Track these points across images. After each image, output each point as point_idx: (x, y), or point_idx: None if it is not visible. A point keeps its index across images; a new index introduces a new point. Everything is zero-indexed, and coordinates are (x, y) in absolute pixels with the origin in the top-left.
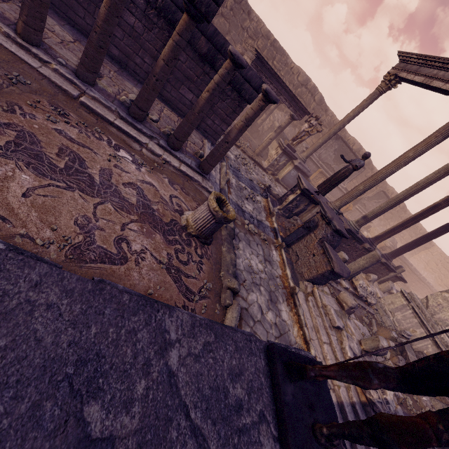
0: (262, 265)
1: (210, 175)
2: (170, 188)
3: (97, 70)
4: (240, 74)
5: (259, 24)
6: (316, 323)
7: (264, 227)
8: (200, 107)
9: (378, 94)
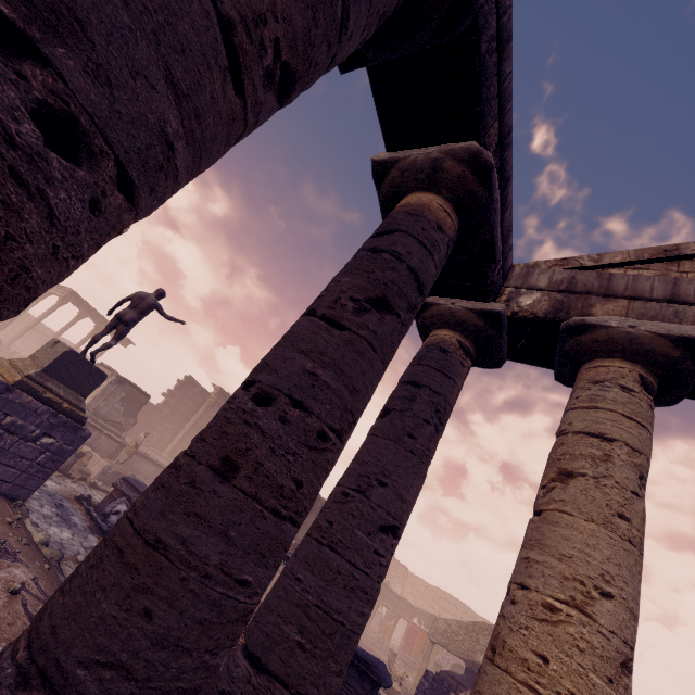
0: None
1: None
2: None
3: None
4: None
5: None
6: None
7: None
8: None
9: (40, 299)
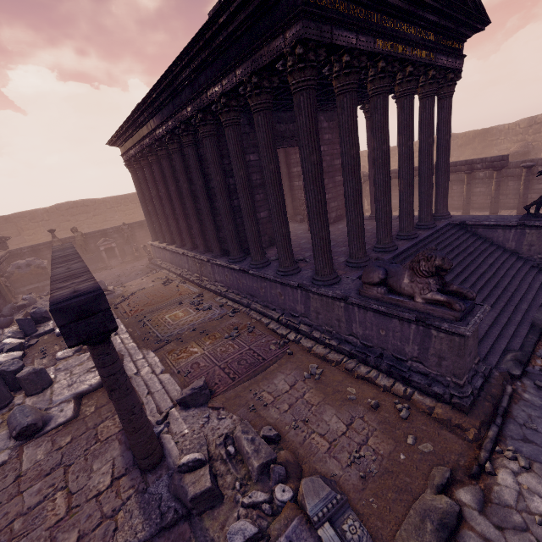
0: None
1: None
2: None
3: (469, 212)
4: None
5: None
6: None
7: None
8: (522, 194)
9: None
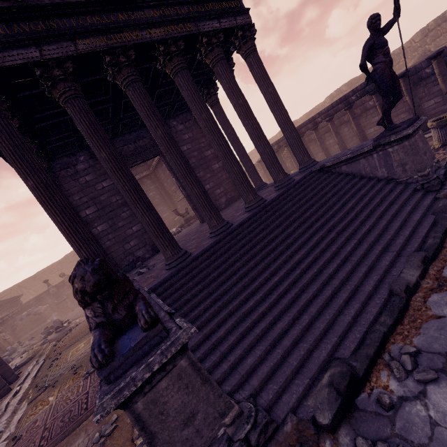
0: None
1: None
2: None
3: None
4: None
5: None
6: None
7: None
8: (411, 104)
9: None
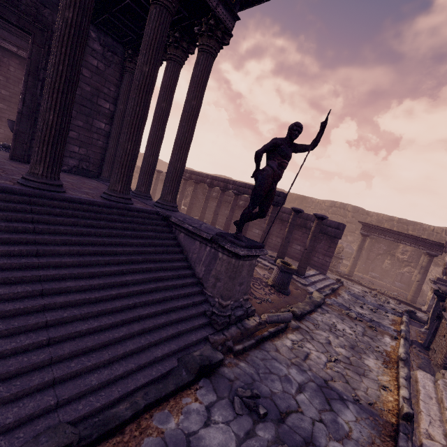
0: (354, 332)
1: (307, 279)
2: (267, 273)
3: None
4: (323, 225)
5: (379, 215)
6: (441, 394)
7: (381, 325)
8: (285, 236)
9: None
